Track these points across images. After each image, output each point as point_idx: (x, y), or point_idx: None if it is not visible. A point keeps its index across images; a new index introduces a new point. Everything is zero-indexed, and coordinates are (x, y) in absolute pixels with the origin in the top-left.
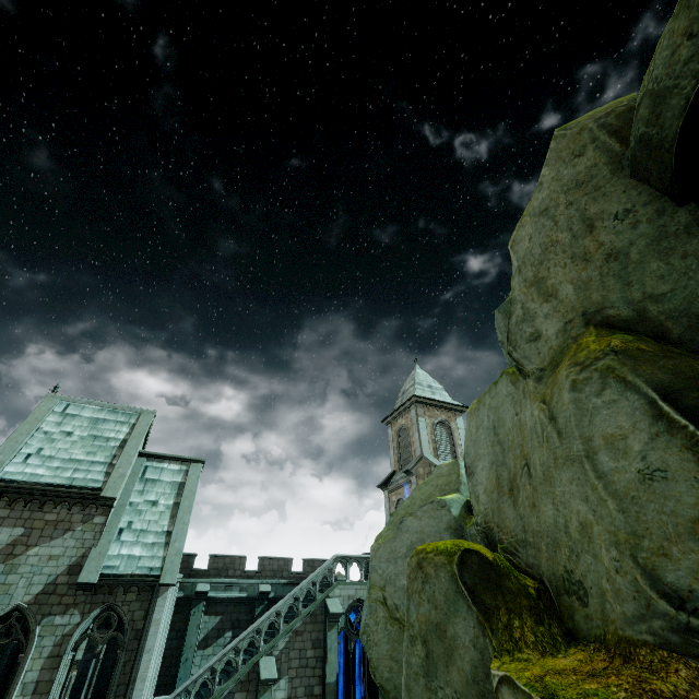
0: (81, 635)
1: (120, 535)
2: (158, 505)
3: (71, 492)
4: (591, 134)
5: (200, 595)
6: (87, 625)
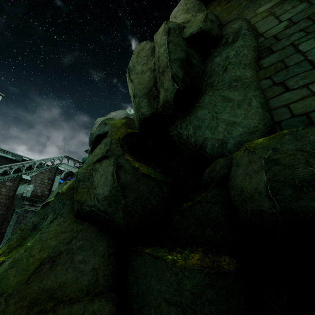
0: None
1: None
2: None
3: None
4: None
5: None
6: None
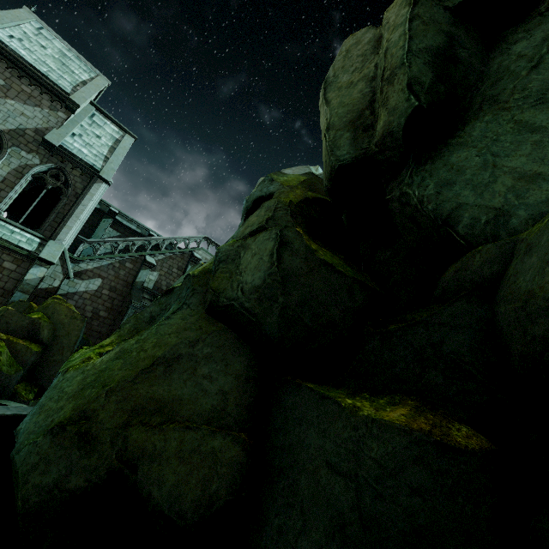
0: (38, 172)
1: (74, 136)
2: (101, 139)
3: (46, 81)
4: None
5: (111, 213)
6: (44, 170)
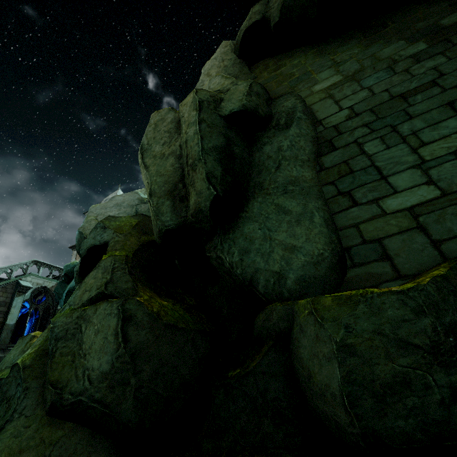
0: None
1: None
2: None
3: None
4: (230, 43)
5: None
6: None
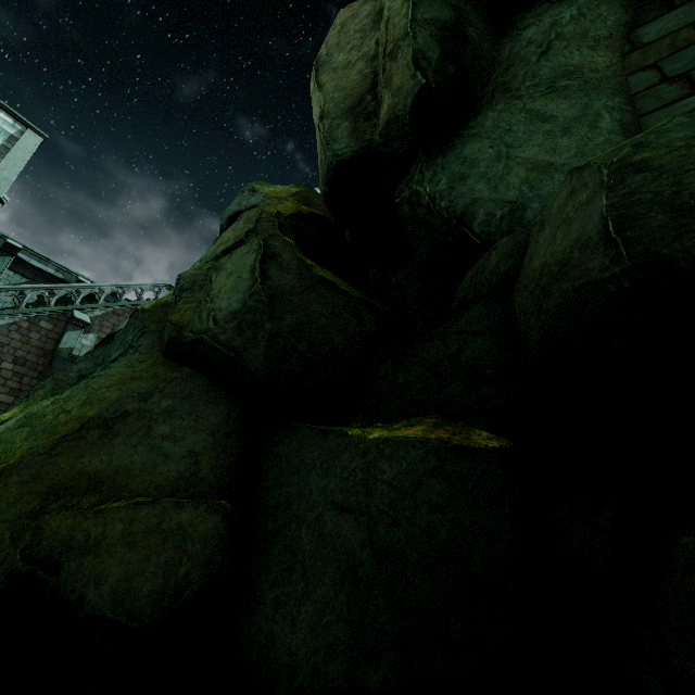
0: None
1: None
2: None
3: None
4: None
5: (10, 249)
6: None
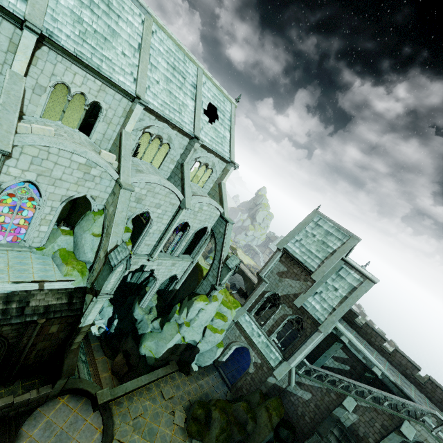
0: (290, 318)
1: (315, 294)
2: (337, 291)
3: (303, 266)
4: None
5: (341, 341)
6: (293, 317)
